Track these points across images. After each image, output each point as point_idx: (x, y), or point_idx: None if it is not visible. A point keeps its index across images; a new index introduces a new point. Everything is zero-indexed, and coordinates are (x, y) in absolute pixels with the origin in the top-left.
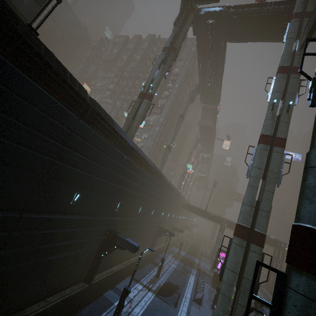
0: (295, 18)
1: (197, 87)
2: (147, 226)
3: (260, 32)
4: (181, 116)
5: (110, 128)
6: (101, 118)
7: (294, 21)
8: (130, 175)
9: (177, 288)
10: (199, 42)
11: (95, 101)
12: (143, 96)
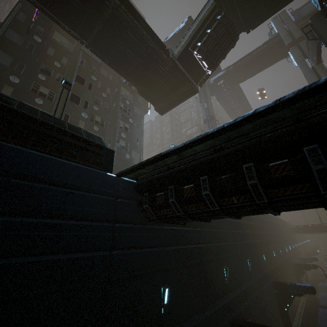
0: (290, 47)
1: None
2: (286, 268)
3: (263, 64)
4: None
5: None
6: None
7: (292, 49)
8: (256, 227)
9: None
10: (218, 97)
11: None
12: None
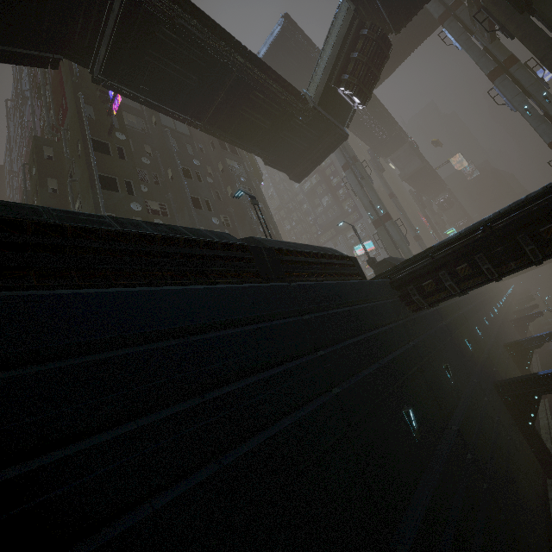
0: (445, 21)
1: (372, 152)
2: (507, 328)
3: (404, 51)
4: (391, 196)
5: None
6: None
7: (448, 24)
8: None
9: None
10: None
11: None
12: (381, 222)
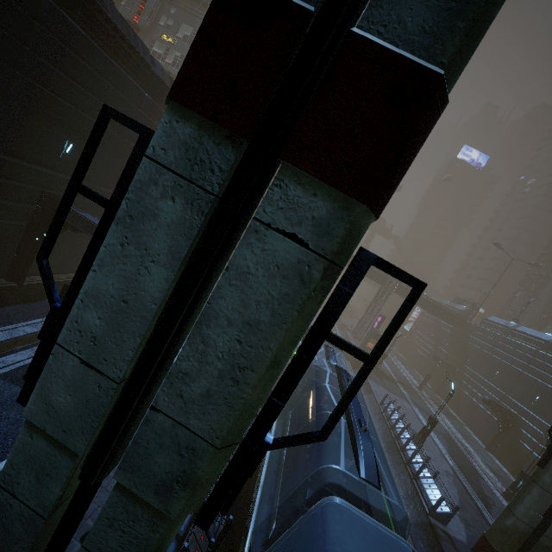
0: None
1: None
2: None
3: None
4: None
5: None
6: None
7: None
8: (82, 71)
9: None
10: None
11: None
12: None
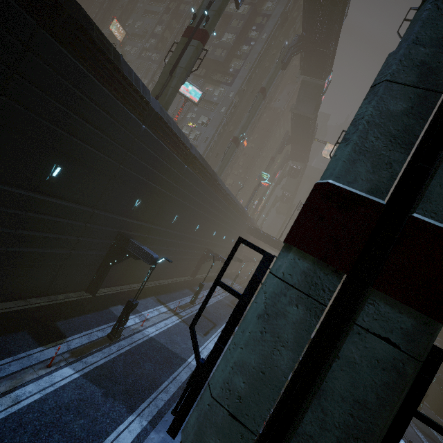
0: None
1: (297, 40)
2: (187, 244)
3: None
4: (262, 90)
5: (112, 68)
6: (91, 42)
7: None
8: (154, 160)
9: (215, 318)
10: None
11: (76, 5)
12: (191, 34)
